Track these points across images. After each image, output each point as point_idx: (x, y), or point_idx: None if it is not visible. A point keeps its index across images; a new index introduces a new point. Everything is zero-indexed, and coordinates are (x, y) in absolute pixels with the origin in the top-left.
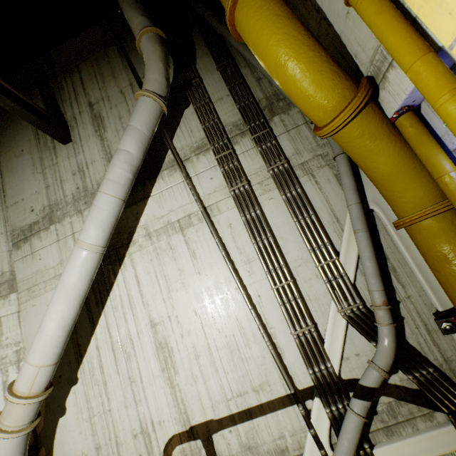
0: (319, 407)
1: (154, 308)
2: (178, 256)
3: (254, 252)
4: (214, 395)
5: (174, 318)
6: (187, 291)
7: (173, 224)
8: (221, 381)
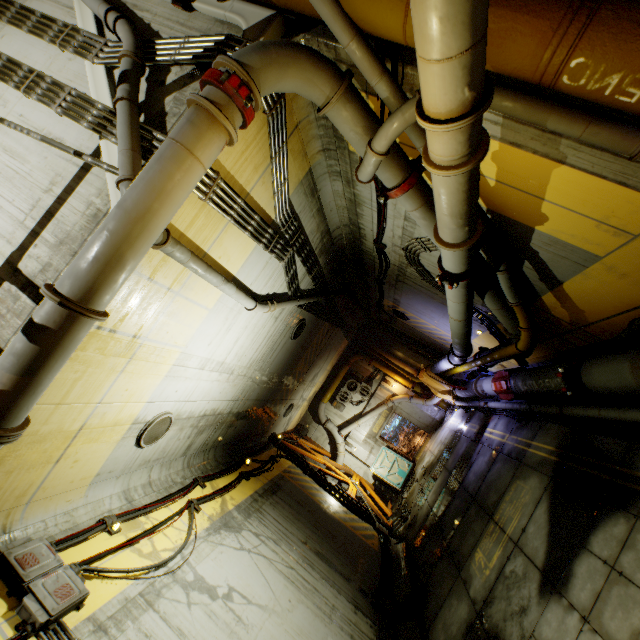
0: (107, 146)
1: None
2: None
3: (2, 87)
4: (7, 230)
5: None
6: None
7: None
8: (10, 213)
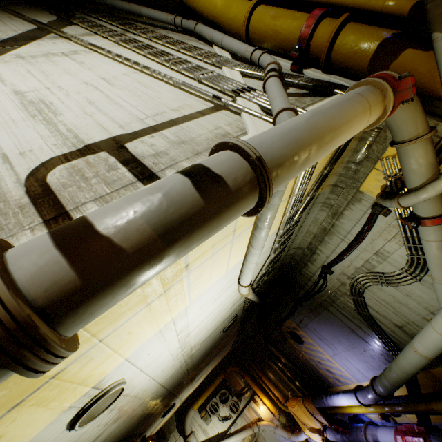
0: (243, 101)
1: (23, 85)
2: (61, 64)
3: (147, 61)
4: (122, 119)
5: (56, 88)
6: (74, 76)
7: (55, 54)
8: (130, 111)
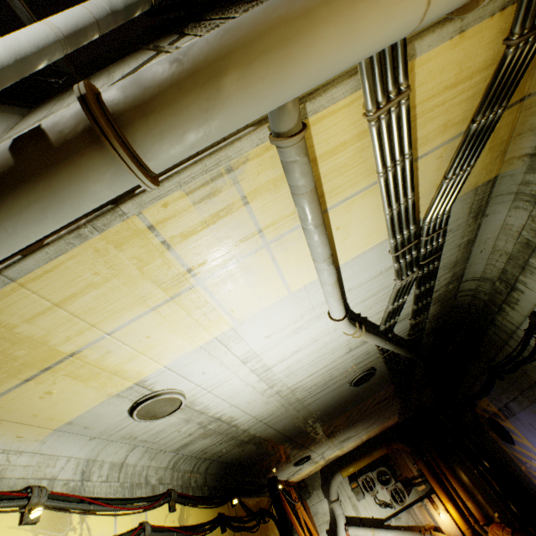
0: None
1: None
2: None
3: None
4: None
5: None
6: None
7: None
8: None
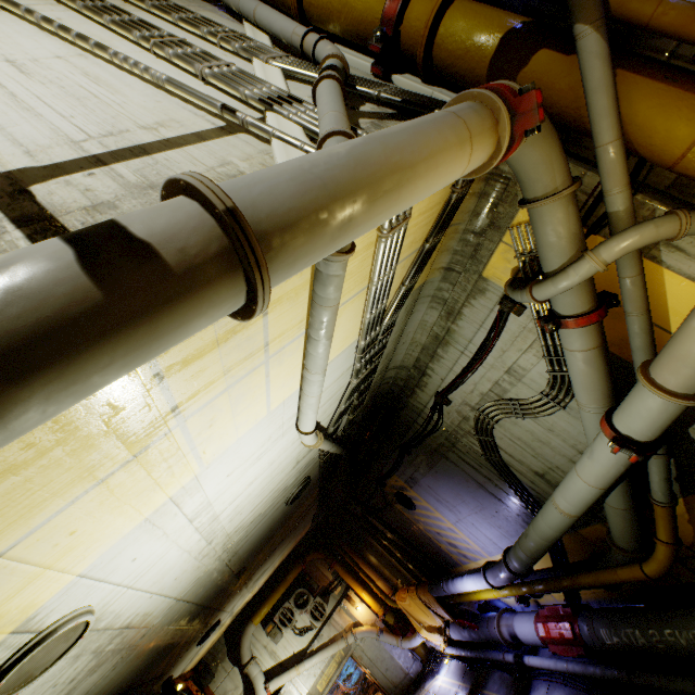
0: (278, 119)
1: None
2: None
3: (112, 37)
4: (34, 140)
5: None
6: None
7: None
8: (55, 125)
